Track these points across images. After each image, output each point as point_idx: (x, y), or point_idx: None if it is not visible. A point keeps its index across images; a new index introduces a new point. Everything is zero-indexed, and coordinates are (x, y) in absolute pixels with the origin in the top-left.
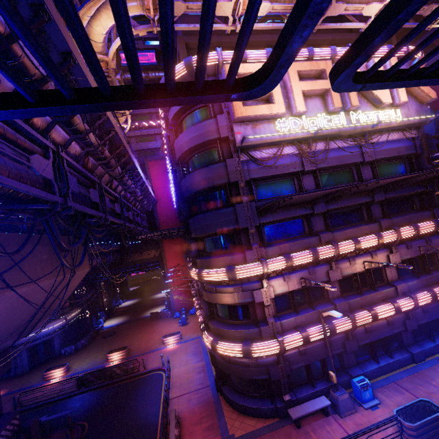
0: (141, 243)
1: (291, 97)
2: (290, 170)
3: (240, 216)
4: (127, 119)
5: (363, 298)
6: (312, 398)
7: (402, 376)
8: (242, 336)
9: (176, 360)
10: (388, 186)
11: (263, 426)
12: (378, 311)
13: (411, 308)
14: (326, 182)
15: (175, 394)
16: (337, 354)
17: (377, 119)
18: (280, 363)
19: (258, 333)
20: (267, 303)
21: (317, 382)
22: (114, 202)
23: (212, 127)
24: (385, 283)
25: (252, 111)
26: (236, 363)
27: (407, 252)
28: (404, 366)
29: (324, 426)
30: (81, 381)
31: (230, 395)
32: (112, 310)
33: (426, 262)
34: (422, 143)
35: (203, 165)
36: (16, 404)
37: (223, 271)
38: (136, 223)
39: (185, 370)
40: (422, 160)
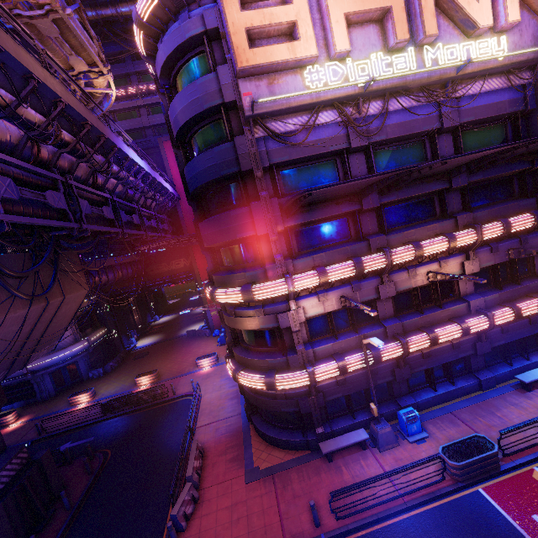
0: (167, 251)
1: (328, 27)
2: (330, 148)
3: (257, 219)
4: (131, 80)
5: (424, 317)
6: (351, 429)
7: (462, 405)
8: (267, 366)
9: (209, 385)
10: (471, 166)
11: (291, 459)
12: (440, 333)
13: (484, 328)
14: (384, 163)
15: (203, 422)
16: (386, 383)
17: (467, 57)
18: (312, 395)
19: (285, 363)
20: (296, 328)
21: (359, 413)
22: (104, 204)
23: (212, 87)
24: (455, 298)
25: (263, 56)
26: (263, 394)
27: (491, 257)
28: (467, 394)
29: (358, 460)
30: (107, 407)
31: (259, 425)
32: (147, 327)
33: (517, 269)
34: (537, 93)
35: (207, 147)
36: (40, 430)
37: (238, 291)
38: (151, 228)
39: (217, 396)
40: (533, 120)
